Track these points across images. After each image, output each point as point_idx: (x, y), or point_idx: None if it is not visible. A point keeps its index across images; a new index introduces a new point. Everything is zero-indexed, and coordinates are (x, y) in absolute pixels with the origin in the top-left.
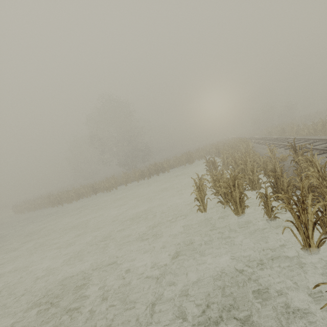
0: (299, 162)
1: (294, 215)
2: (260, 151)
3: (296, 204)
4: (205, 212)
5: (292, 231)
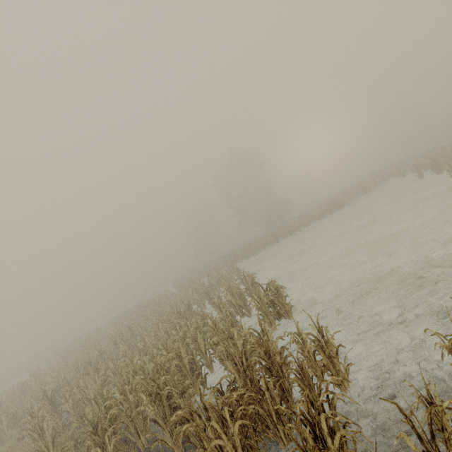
0: None
1: None
2: None
3: None
4: None
5: None
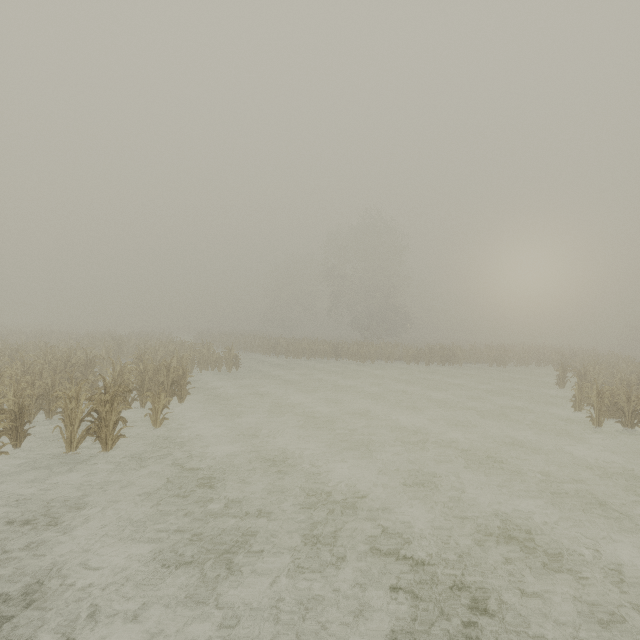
0: None
1: None
2: None
3: None
4: (597, 427)
5: None
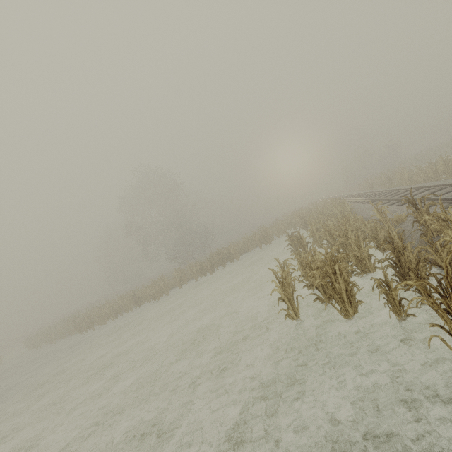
0: (425, 222)
1: (442, 314)
2: (364, 213)
3: (440, 294)
4: (298, 318)
5: (443, 340)
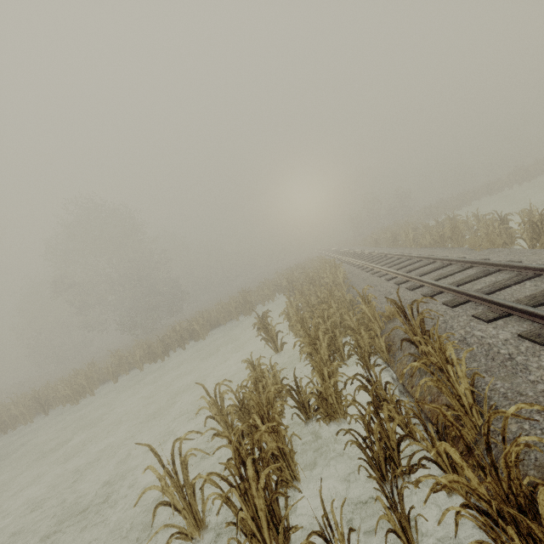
0: (418, 342)
1: None
2: (358, 286)
3: None
4: (200, 533)
5: None
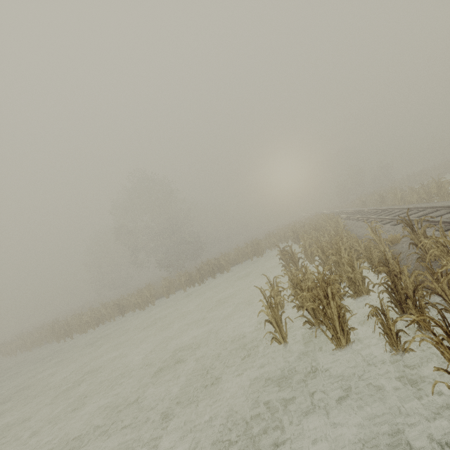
0: (421, 245)
1: (449, 357)
2: (357, 231)
3: (447, 334)
4: (285, 343)
5: (449, 388)
